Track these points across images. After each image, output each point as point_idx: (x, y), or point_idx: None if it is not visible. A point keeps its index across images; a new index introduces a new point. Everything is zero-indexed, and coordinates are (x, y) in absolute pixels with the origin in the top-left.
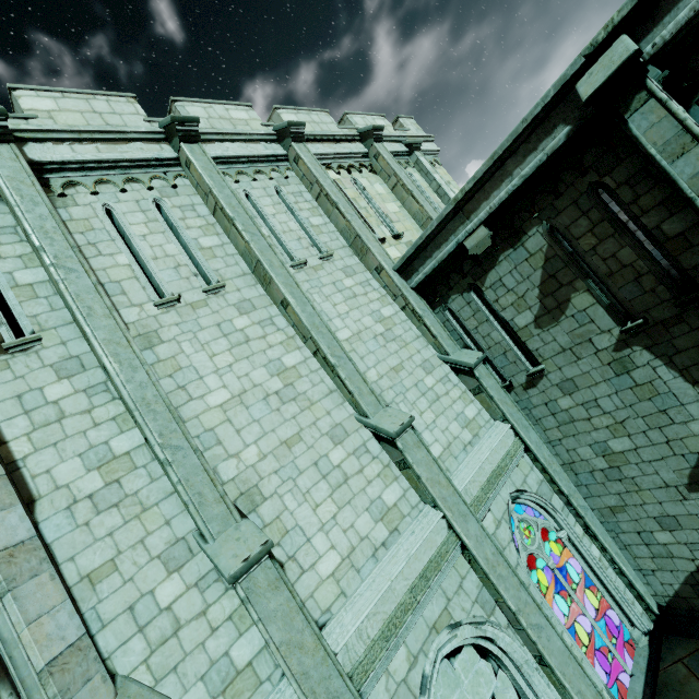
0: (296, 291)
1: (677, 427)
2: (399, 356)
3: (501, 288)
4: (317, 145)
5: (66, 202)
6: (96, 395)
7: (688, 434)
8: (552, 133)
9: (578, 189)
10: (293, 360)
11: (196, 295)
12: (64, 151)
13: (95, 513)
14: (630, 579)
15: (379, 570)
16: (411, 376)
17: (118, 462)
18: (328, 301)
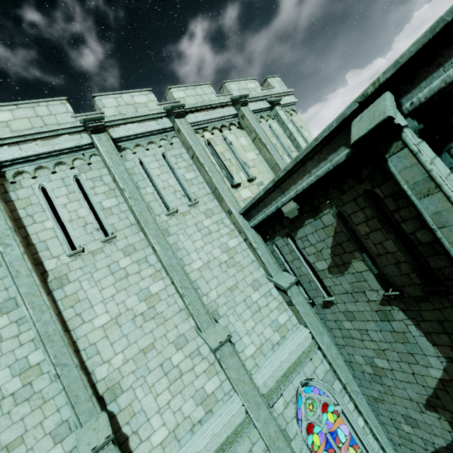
0: (162, 240)
1: (420, 367)
2: (235, 278)
3: (307, 242)
4: (197, 114)
5: (15, 187)
6: (23, 324)
7: (428, 374)
8: (337, 151)
9: (357, 191)
10: (157, 288)
11: (96, 245)
12: (15, 150)
13: (14, 405)
14: (383, 445)
15: (192, 442)
16: (242, 293)
17: (32, 370)
18: (189, 239)
